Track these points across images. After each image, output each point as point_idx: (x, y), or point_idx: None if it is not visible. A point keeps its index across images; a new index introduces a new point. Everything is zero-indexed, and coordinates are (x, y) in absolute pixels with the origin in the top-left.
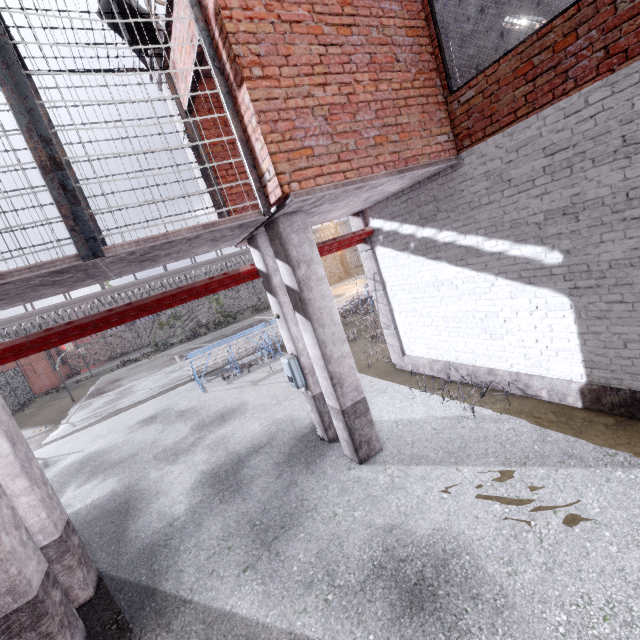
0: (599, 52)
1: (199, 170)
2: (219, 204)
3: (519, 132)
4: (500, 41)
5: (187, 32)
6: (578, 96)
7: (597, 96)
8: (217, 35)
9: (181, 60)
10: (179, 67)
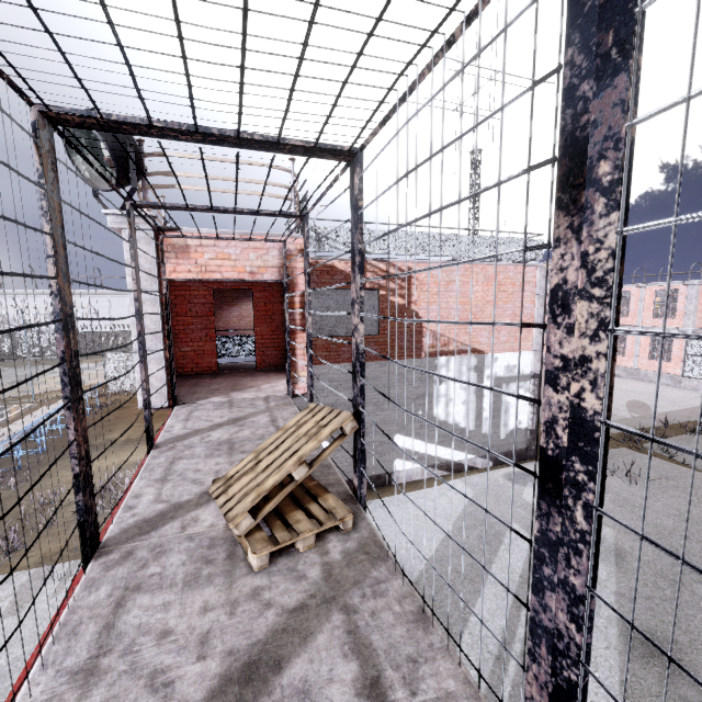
0: (350, 354)
1: (157, 330)
2: (174, 368)
3: (321, 368)
4: (318, 330)
5: (250, 265)
6: (342, 365)
7: (348, 367)
8: (297, 300)
9: (213, 260)
10: (200, 257)
